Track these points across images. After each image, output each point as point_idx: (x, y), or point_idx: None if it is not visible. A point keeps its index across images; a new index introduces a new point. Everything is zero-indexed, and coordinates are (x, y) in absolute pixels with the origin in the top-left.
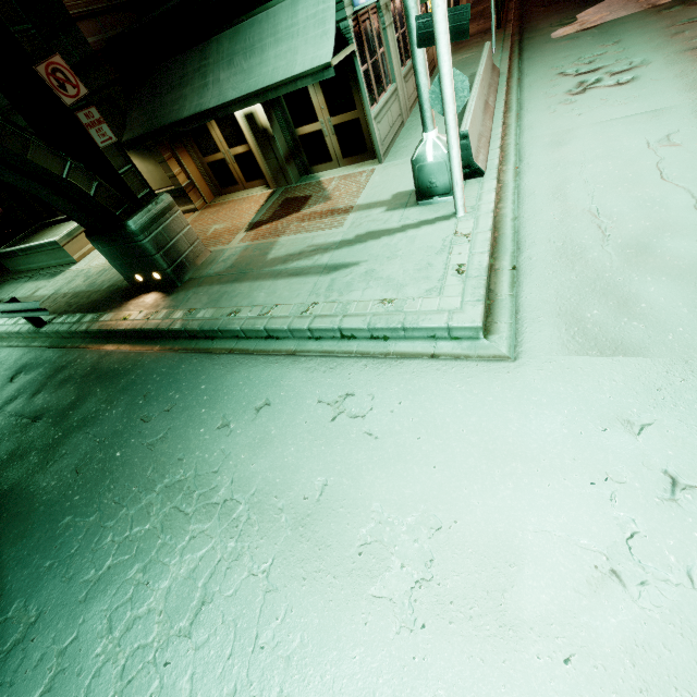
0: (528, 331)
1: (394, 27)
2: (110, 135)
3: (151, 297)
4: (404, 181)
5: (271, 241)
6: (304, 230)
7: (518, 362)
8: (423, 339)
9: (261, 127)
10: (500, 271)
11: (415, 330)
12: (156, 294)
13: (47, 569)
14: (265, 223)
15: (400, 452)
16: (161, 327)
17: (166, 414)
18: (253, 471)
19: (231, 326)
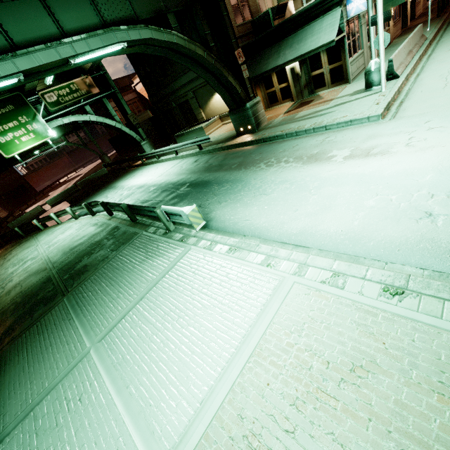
0: (398, 113)
1: (366, 24)
2: (247, 74)
3: (246, 136)
4: (360, 87)
5: (296, 114)
6: (311, 108)
7: (391, 120)
8: (357, 124)
9: (296, 73)
10: (395, 104)
11: (355, 121)
12: (247, 135)
13: (230, 179)
14: (292, 110)
15: (343, 142)
16: (253, 139)
17: (259, 154)
18: (293, 155)
19: (281, 133)
